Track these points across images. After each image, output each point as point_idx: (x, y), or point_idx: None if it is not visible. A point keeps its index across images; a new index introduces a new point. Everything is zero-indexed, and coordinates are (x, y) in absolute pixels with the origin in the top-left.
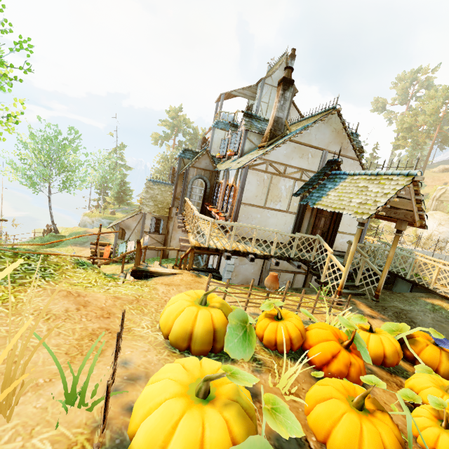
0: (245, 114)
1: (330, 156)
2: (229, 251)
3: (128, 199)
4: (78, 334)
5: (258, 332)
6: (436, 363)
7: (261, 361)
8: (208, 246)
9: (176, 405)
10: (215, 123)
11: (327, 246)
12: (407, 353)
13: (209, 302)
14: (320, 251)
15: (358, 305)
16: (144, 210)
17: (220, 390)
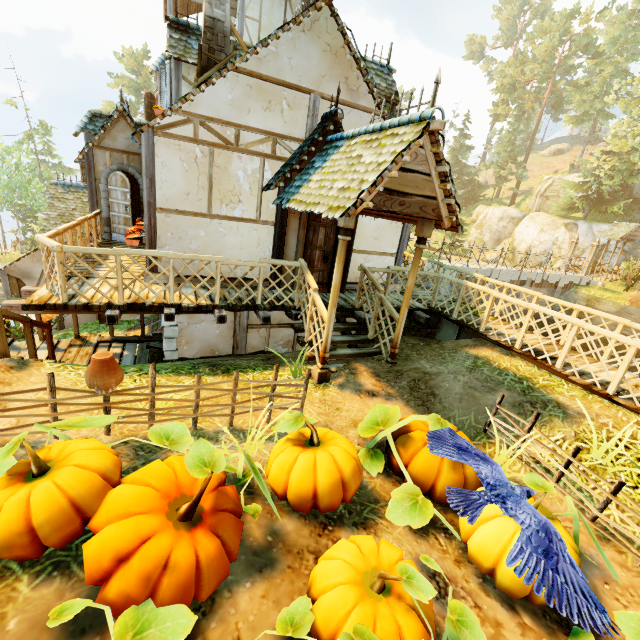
0: (174, 24)
1: (326, 106)
2: (118, 306)
3: None
4: None
5: None
6: (431, 476)
7: None
8: (66, 301)
9: None
10: (159, 63)
11: (311, 279)
12: (394, 462)
13: None
14: (326, 287)
15: (360, 375)
16: None
17: None
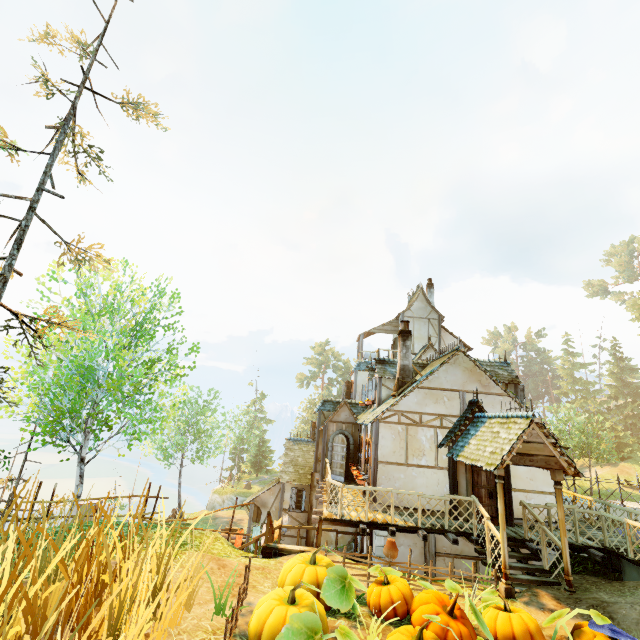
0: (377, 361)
1: (470, 396)
2: (365, 522)
3: (267, 464)
4: (220, 583)
5: (367, 600)
6: None
7: (362, 622)
8: (340, 517)
9: (274, 602)
10: (356, 366)
11: (482, 509)
12: None
13: (318, 562)
14: (496, 520)
15: (541, 596)
16: (283, 478)
17: (303, 602)
